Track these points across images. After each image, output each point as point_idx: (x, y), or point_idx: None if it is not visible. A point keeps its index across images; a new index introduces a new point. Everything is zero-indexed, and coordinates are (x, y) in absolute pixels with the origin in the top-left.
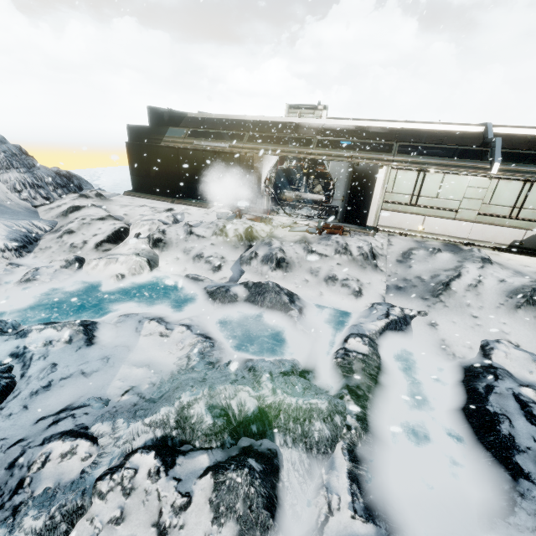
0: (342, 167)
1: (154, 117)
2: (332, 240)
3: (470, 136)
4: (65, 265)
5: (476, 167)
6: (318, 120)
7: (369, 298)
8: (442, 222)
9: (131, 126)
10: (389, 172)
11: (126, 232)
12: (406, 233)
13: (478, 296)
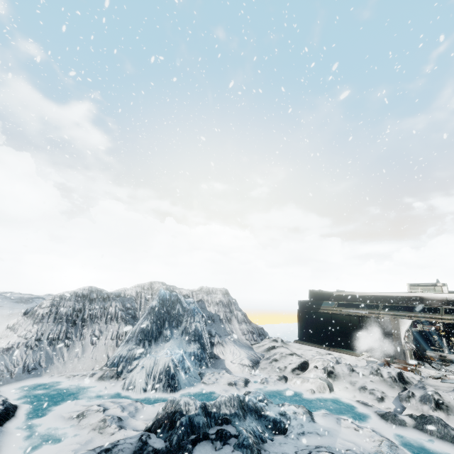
0: None
1: (312, 295)
2: None
3: None
4: (279, 378)
5: None
6: (440, 294)
7: None
8: None
9: (300, 301)
10: None
11: (307, 364)
12: None
13: None
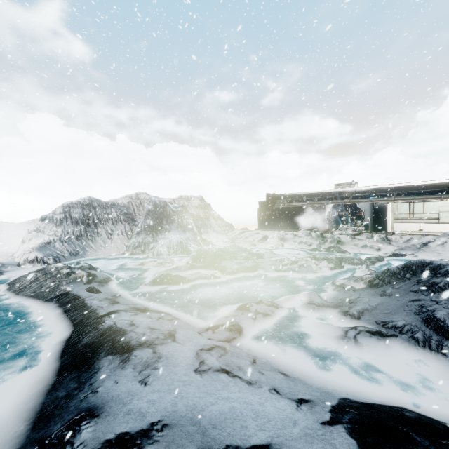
0: (366, 205)
1: (268, 197)
2: (364, 234)
3: (441, 184)
4: (251, 245)
5: (443, 197)
6: (352, 188)
7: (384, 252)
8: (432, 225)
9: (260, 201)
10: (393, 205)
11: (267, 237)
12: (412, 233)
13: (443, 247)
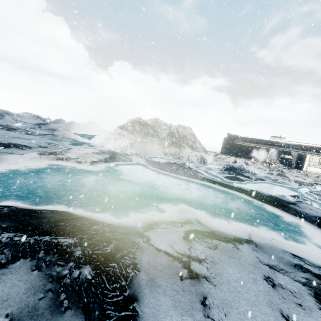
0: (296, 153)
1: (227, 135)
2: (295, 169)
3: None
4: None
5: None
6: (284, 141)
7: (308, 180)
8: None
9: (224, 137)
10: (310, 156)
11: (236, 161)
12: (317, 173)
13: None
